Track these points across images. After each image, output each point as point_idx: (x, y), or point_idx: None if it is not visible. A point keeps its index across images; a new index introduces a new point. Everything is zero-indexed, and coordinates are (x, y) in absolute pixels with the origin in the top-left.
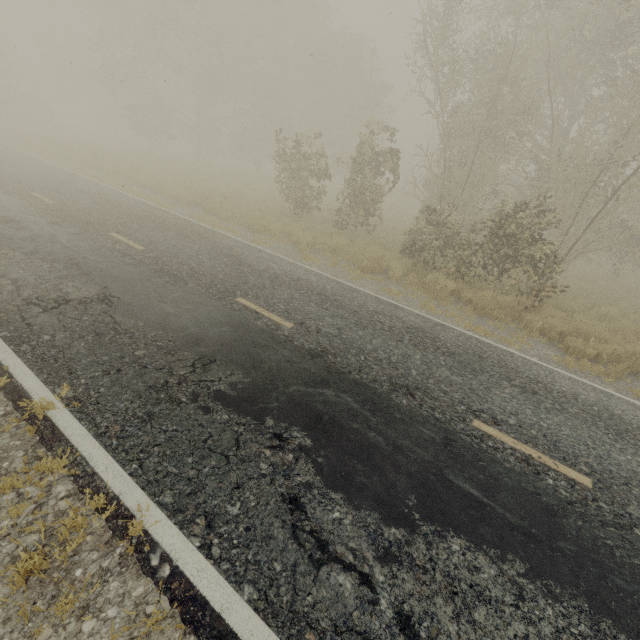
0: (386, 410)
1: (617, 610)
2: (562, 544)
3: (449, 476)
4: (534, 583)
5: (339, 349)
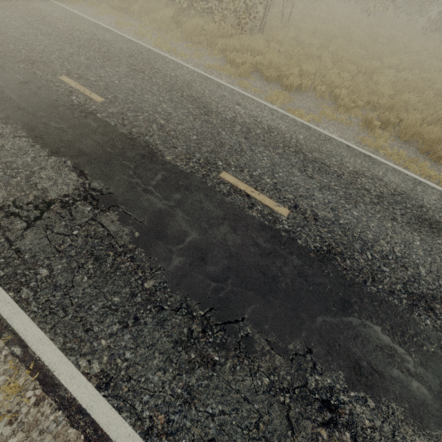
0: (2, 68)
1: (36, 129)
2: (40, 113)
3: (6, 91)
4: (1, 120)
5: (7, 42)
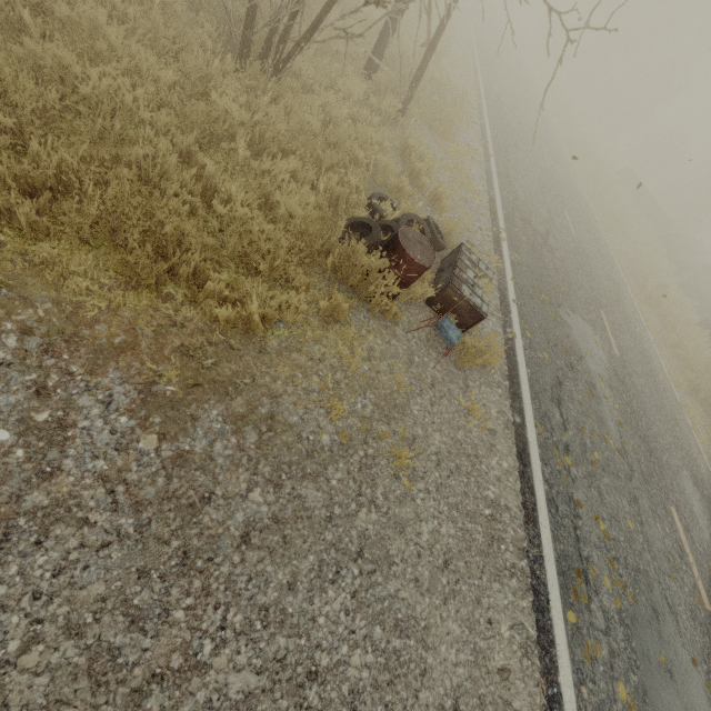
0: None
1: None
2: None
3: None
4: None
5: None
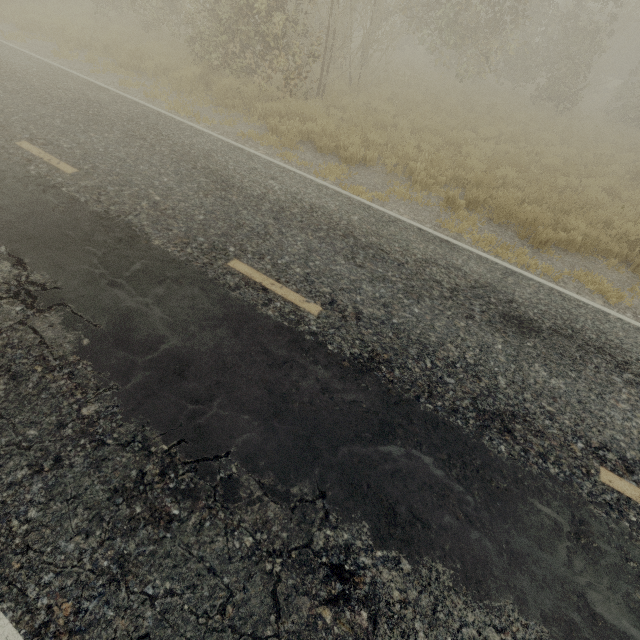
0: None
1: None
2: None
3: None
4: None
5: None
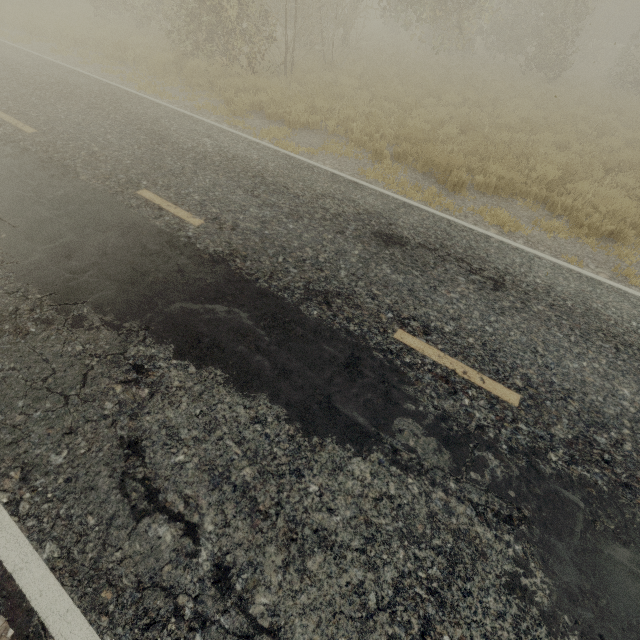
0: None
1: None
2: None
3: None
4: None
5: None
